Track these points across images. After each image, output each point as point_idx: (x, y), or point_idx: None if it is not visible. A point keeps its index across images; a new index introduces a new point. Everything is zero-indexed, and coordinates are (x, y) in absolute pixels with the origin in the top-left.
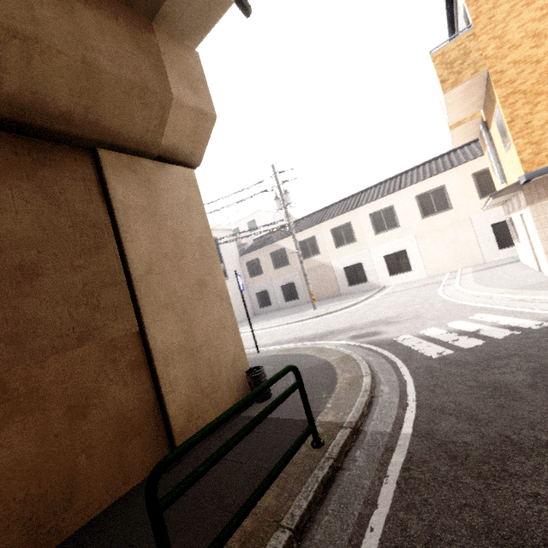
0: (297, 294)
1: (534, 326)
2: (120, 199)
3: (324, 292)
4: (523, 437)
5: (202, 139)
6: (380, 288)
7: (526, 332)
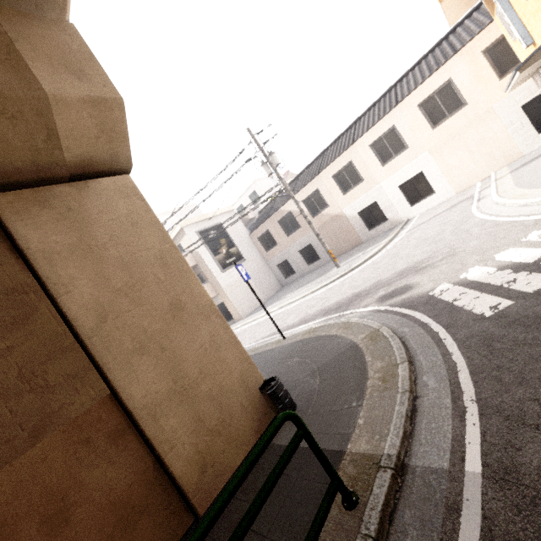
0: (318, 255)
1: None
2: (36, 246)
3: (344, 244)
4: None
5: (118, 134)
6: (403, 223)
7: None
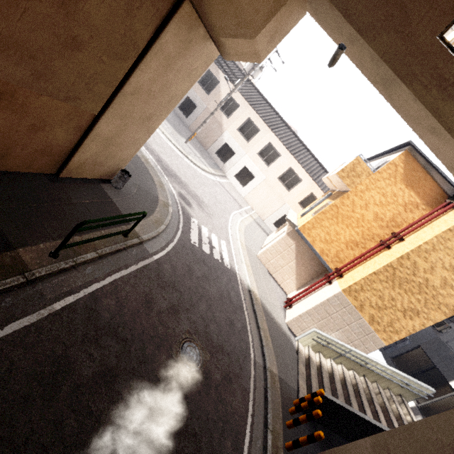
0: (189, 115)
1: (226, 264)
2: (163, 42)
3: (202, 136)
4: (178, 286)
5: (242, 58)
6: (223, 175)
7: (221, 264)
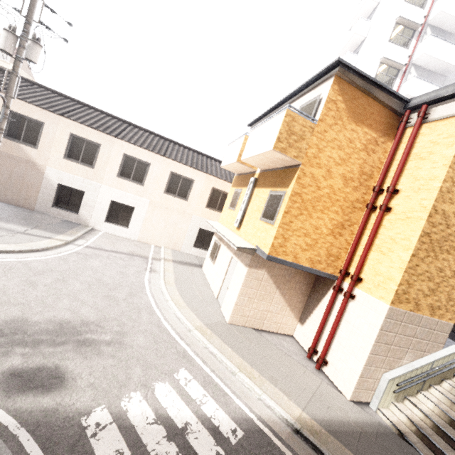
0: None
1: (232, 436)
2: None
3: (10, 194)
4: None
5: None
6: (88, 230)
7: (228, 454)
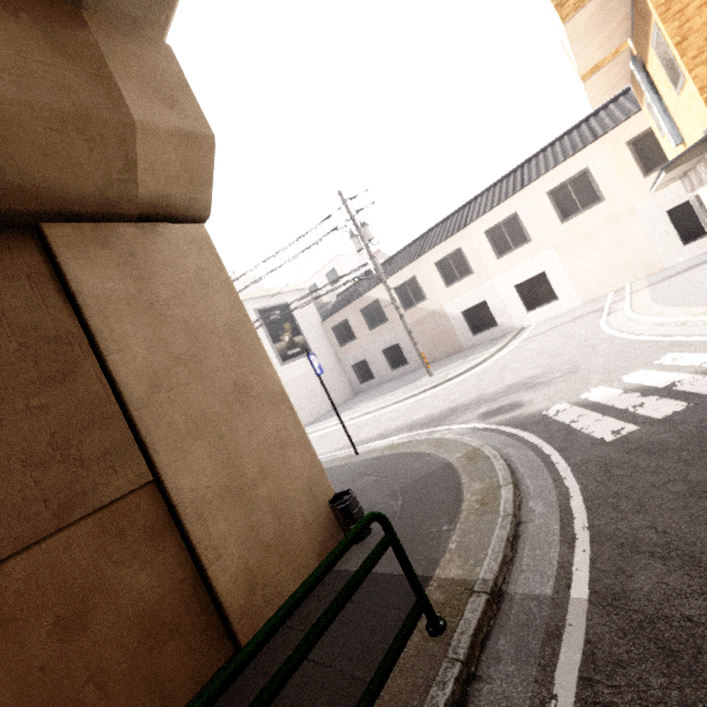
0: (405, 358)
1: None
2: (90, 292)
3: (440, 349)
4: None
5: (201, 175)
6: (517, 332)
7: None
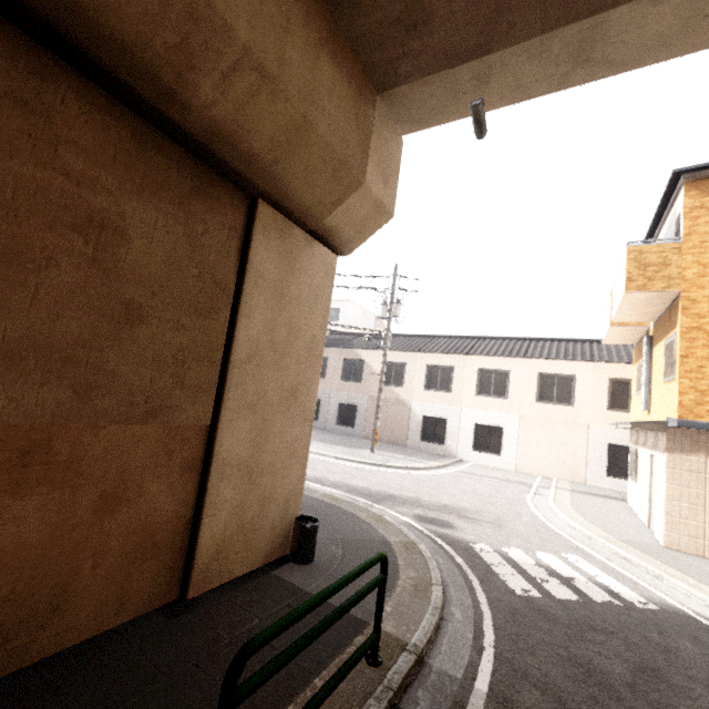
0: (354, 422)
1: (638, 603)
2: (256, 263)
3: (388, 434)
4: None
5: (366, 232)
6: (456, 460)
7: (627, 607)
